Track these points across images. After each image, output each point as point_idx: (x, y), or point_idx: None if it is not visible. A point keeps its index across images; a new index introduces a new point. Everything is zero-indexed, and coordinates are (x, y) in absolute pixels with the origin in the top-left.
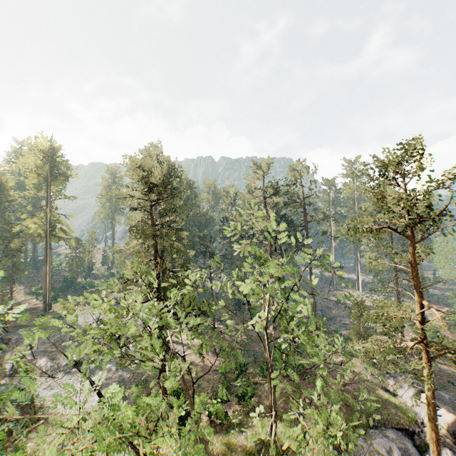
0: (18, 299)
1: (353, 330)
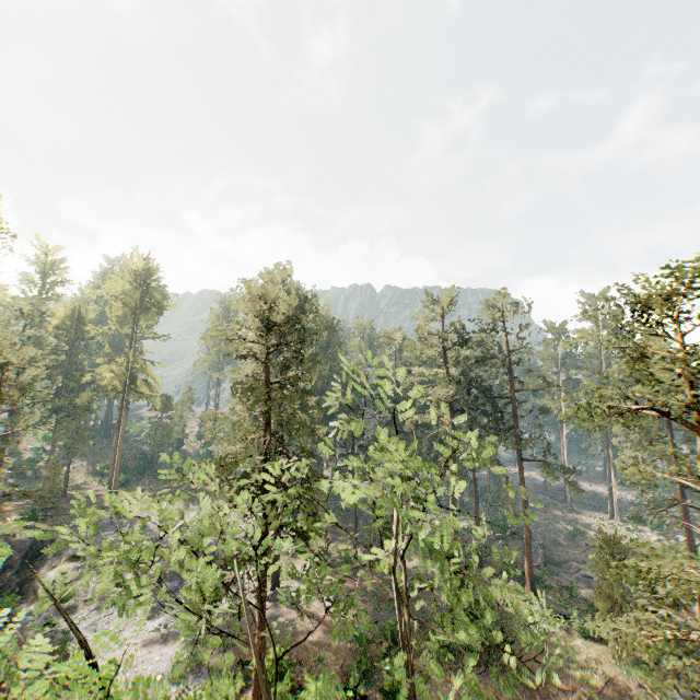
0: (76, 480)
1: (601, 592)
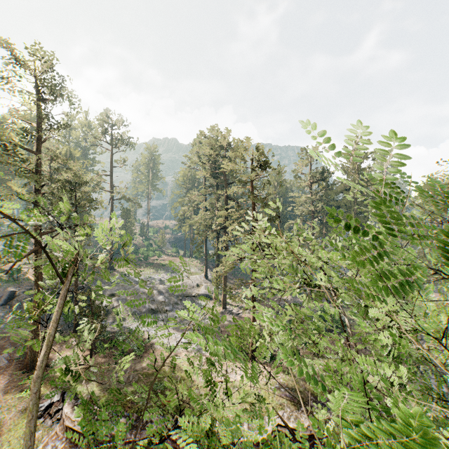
0: None
1: None
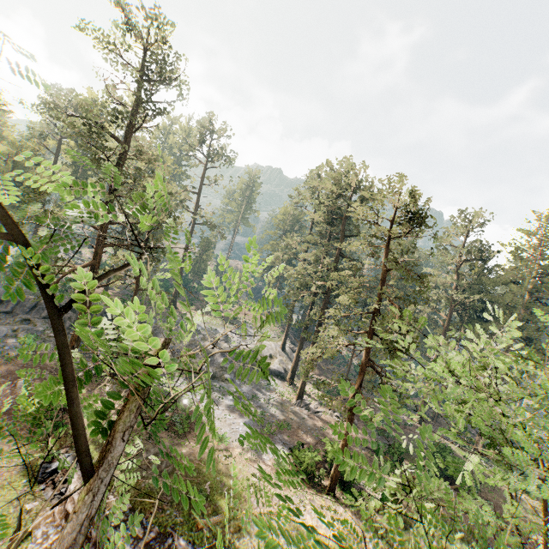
0: None
1: None
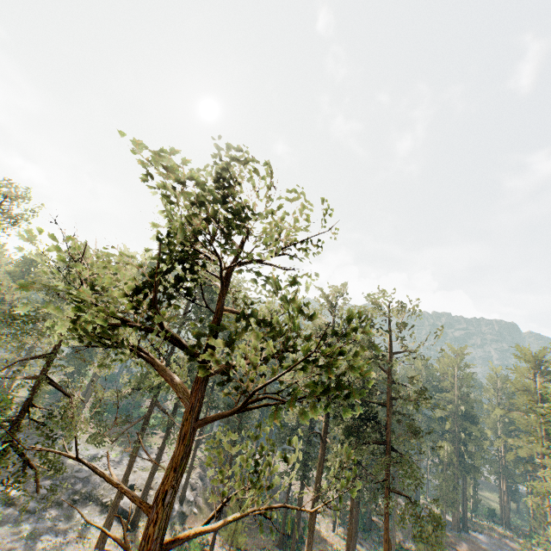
0: None
1: None
